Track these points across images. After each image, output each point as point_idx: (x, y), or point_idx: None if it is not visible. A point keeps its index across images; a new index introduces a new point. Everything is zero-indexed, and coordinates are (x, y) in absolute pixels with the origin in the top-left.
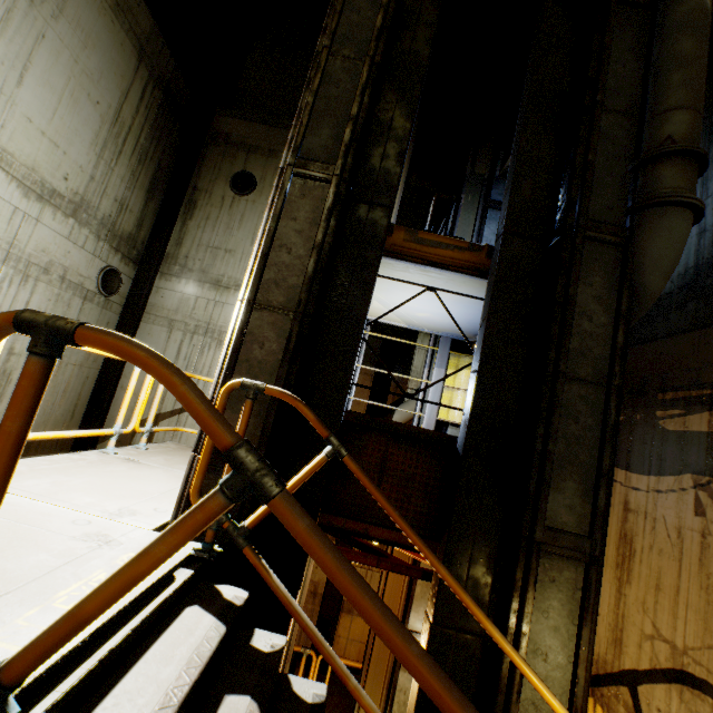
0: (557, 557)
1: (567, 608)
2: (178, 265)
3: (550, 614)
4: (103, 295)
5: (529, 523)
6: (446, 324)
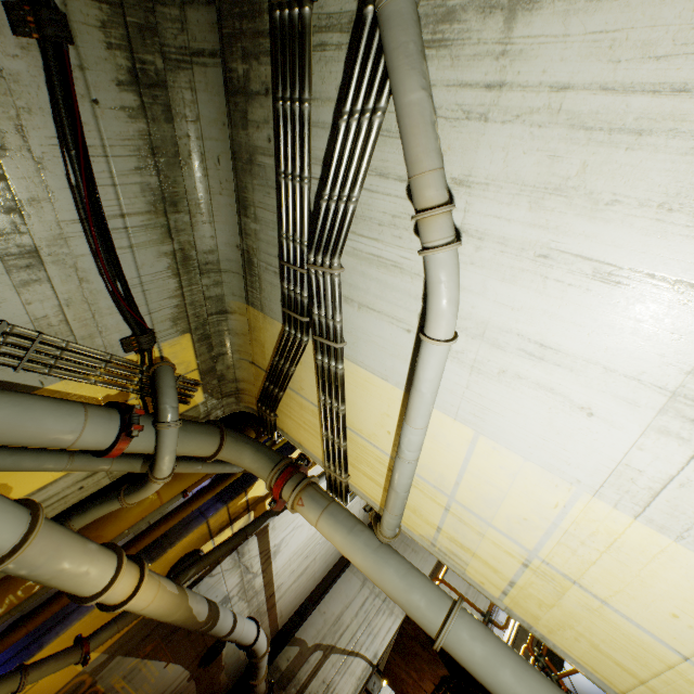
0: None
1: None
2: None
3: None
4: None
5: None
6: (587, 686)
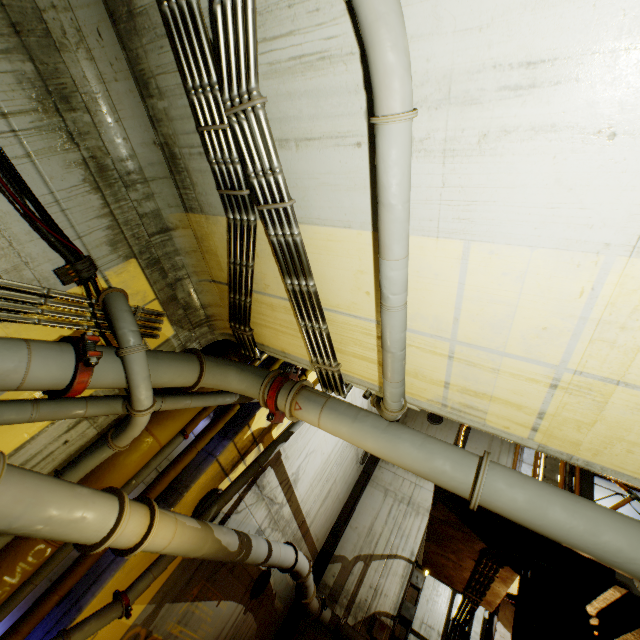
0: None
1: None
2: None
3: None
4: (360, 462)
5: None
6: None
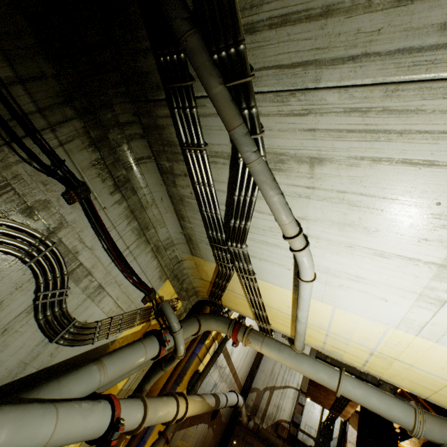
0: None
1: None
2: None
3: None
4: None
5: None
6: None
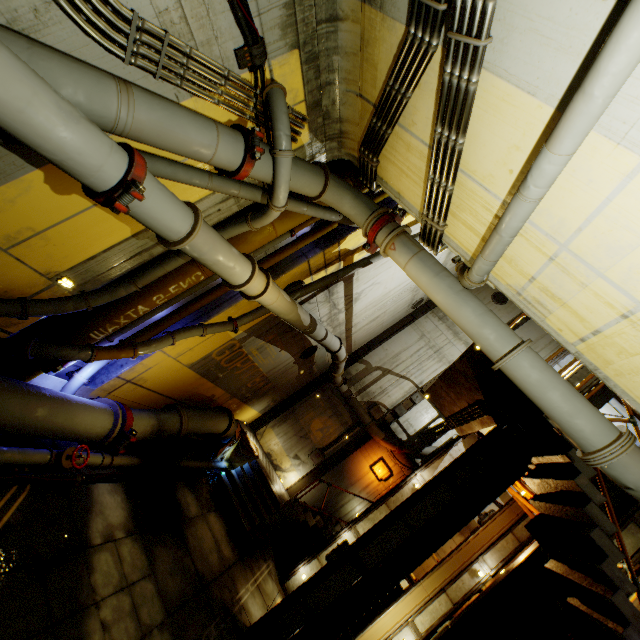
0: (638, 528)
1: (633, 544)
2: (442, 313)
3: (625, 541)
4: (411, 307)
5: (632, 511)
6: None
